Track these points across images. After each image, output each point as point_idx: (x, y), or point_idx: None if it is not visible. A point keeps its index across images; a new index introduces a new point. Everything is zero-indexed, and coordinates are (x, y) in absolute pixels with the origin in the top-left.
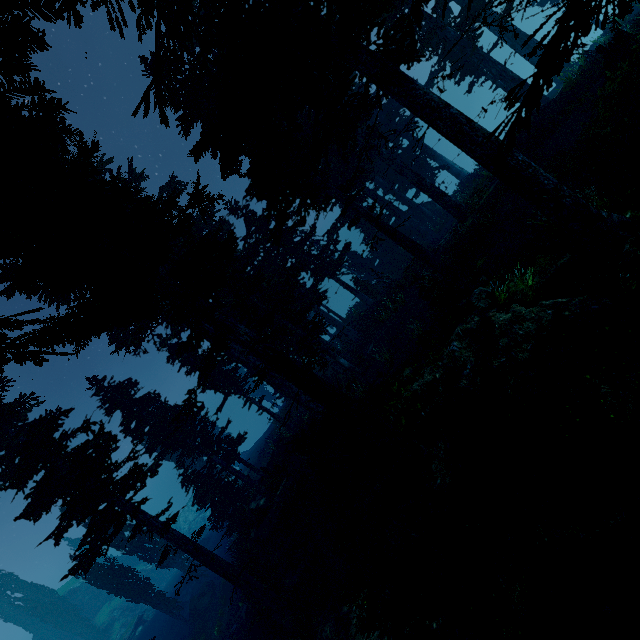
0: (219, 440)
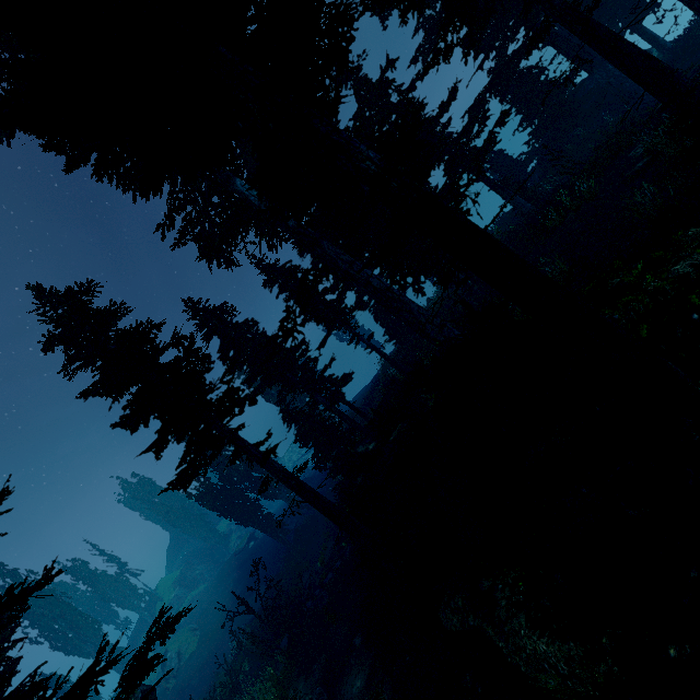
0: (322, 378)
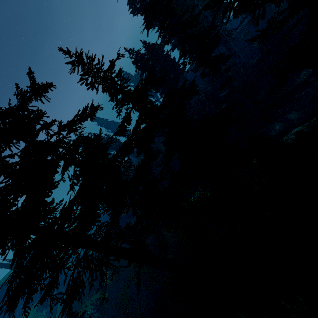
0: None
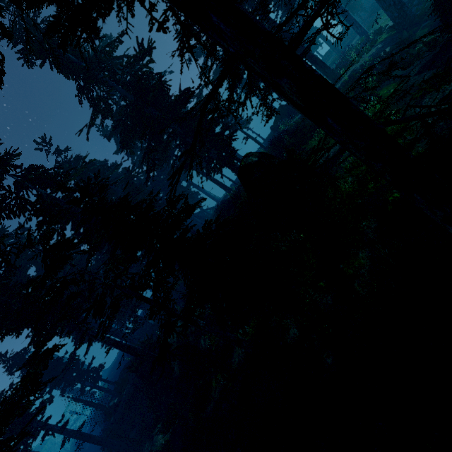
0: (88, 371)
